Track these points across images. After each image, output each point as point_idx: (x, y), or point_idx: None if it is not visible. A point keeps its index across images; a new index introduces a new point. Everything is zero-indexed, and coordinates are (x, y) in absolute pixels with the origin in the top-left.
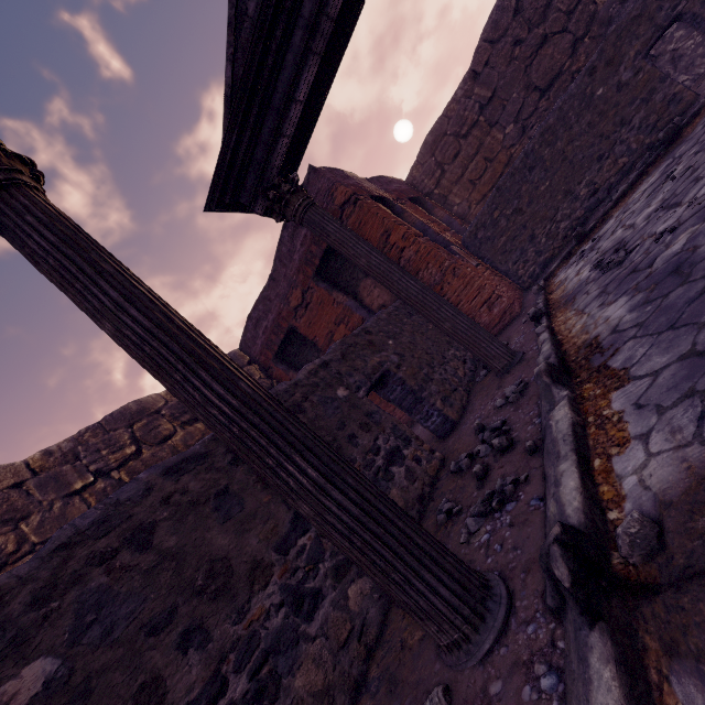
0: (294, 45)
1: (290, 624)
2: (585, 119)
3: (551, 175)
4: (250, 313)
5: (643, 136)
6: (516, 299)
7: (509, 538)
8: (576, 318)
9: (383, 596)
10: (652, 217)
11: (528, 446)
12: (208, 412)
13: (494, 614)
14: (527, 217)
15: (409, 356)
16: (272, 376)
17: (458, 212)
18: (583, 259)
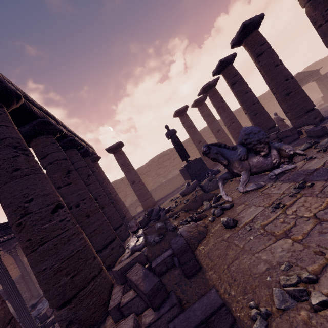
0: None
1: None
2: None
3: None
4: None
5: None
6: None
7: None
8: None
9: None
10: None
11: None
12: None
13: None
14: None
15: (20, 290)
16: None
17: None
18: None
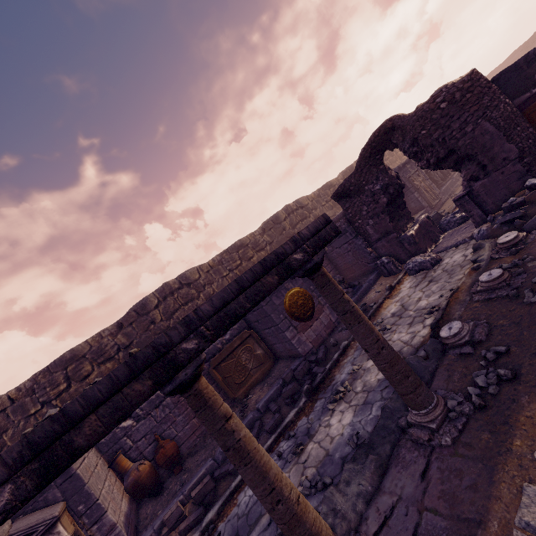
0: None
1: None
2: None
3: None
4: (491, 72)
5: None
6: None
7: None
8: None
9: None
10: None
11: None
12: None
13: None
14: None
15: None
16: None
17: None
18: None
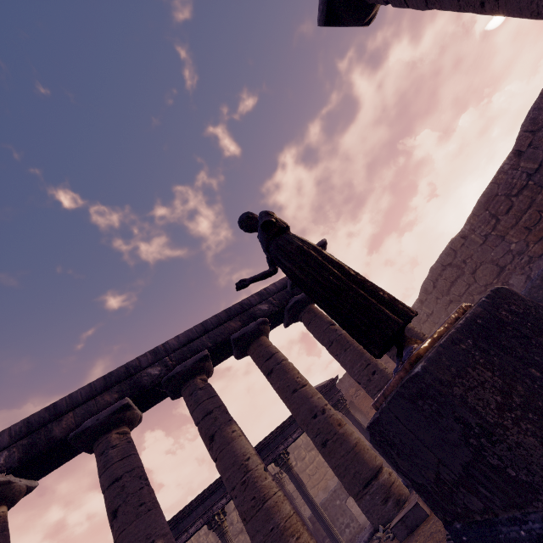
0: None
1: None
2: None
3: None
4: None
5: None
6: None
7: None
8: None
9: None
10: None
11: None
12: None
13: None
14: None
15: None
16: None
17: None
18: None
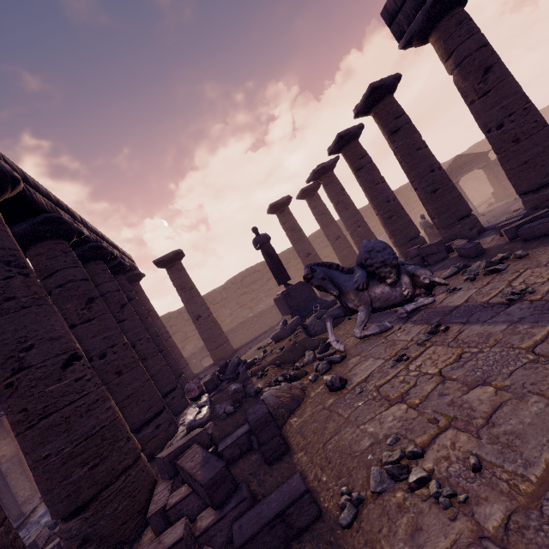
0: None
1: None
2: None
3: None
4: None
5: None
6: None
7: None
8: (42, 507)
9: None
10: None
11: None
12: None
13: None
14: None
15: None
16: None
17: None
18: None
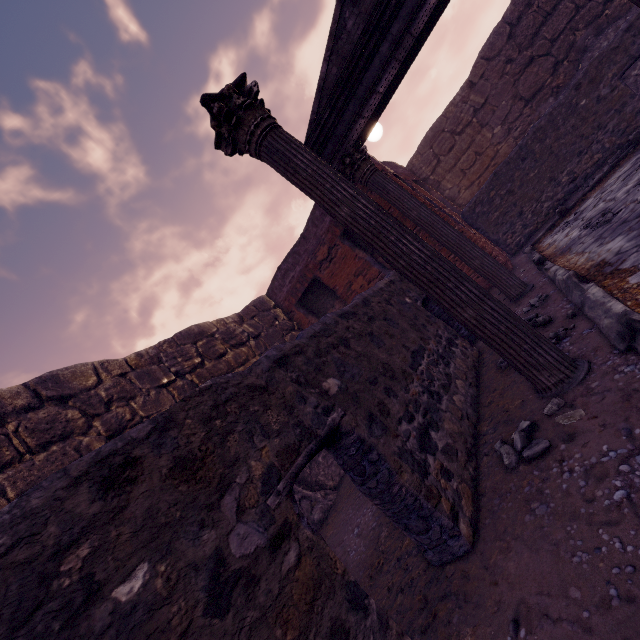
0: (381, 53)
1: (431, 402)
2: (570, 123)
3: (539, 165)
4: (280, 265)
5: (615, 138)
6: (507, 260)
7: (573, 348)
8: (578, 257)
9: (472, 405)
10: (632, 191)
11: (570, 312)
12: (411, 258)
13: (581, 366)
14: (517, 197)
15: None
16: (293, 318)
17: (449, 195)
18: (568, 227)
